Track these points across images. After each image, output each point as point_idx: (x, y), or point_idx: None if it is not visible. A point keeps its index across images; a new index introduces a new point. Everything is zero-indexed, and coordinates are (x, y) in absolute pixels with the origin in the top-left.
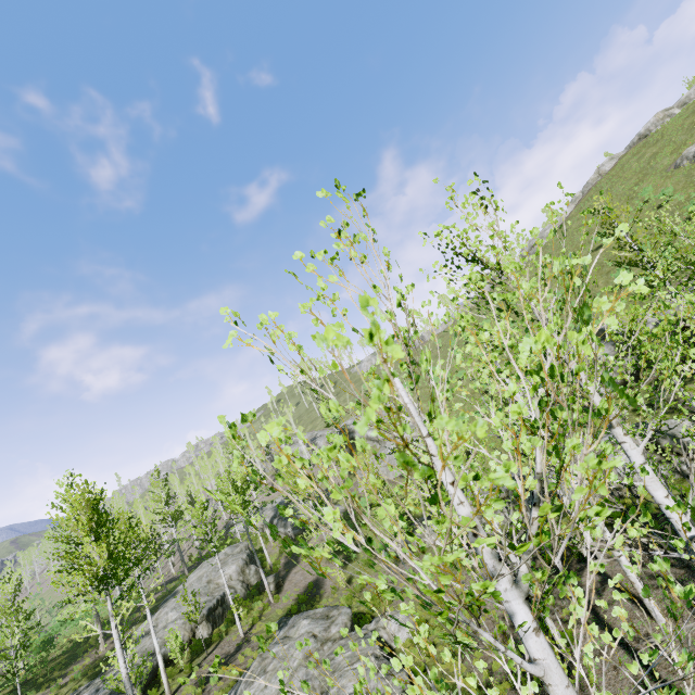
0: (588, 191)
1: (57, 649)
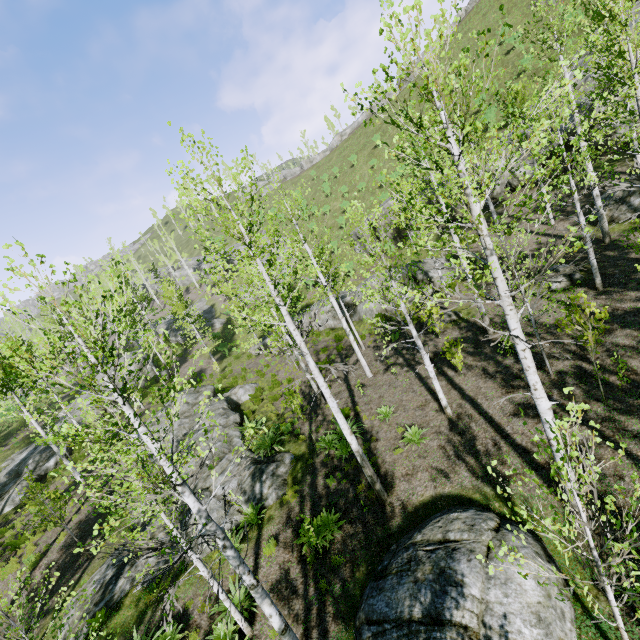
0: (470, 10)
1: None
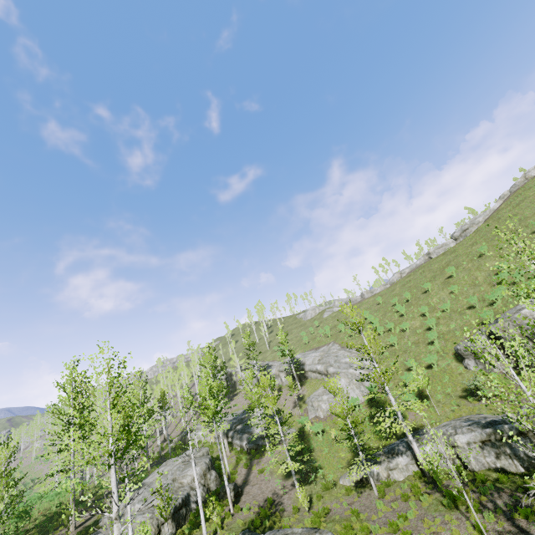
0: (515, 191)
1: (30, 521)
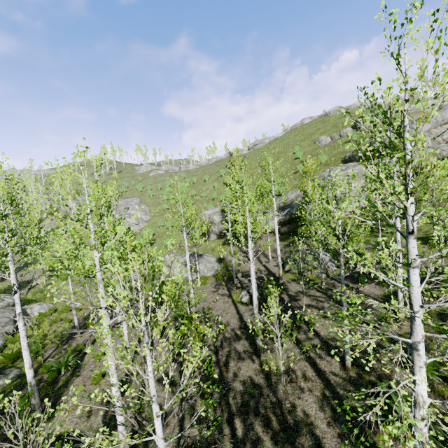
0: (293, 129)
1: None
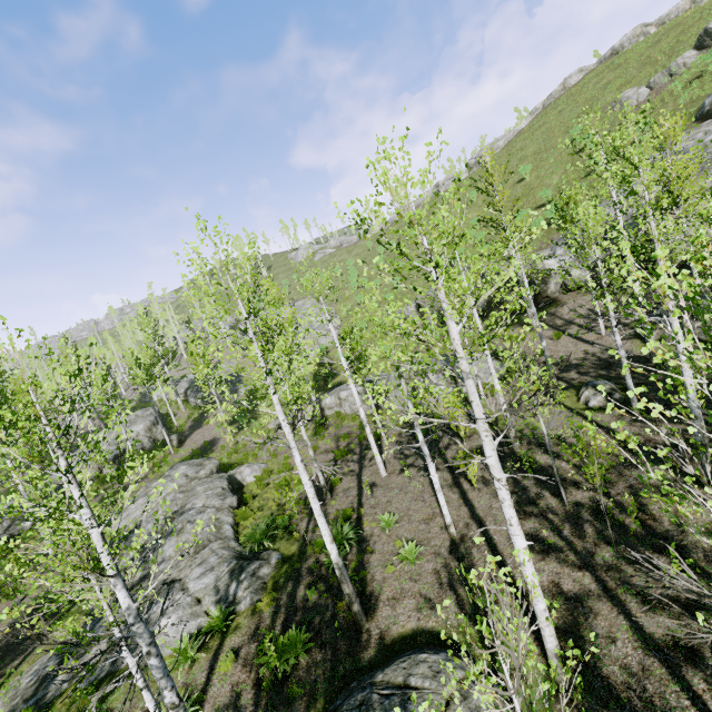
0: (548, 105)
1: None
